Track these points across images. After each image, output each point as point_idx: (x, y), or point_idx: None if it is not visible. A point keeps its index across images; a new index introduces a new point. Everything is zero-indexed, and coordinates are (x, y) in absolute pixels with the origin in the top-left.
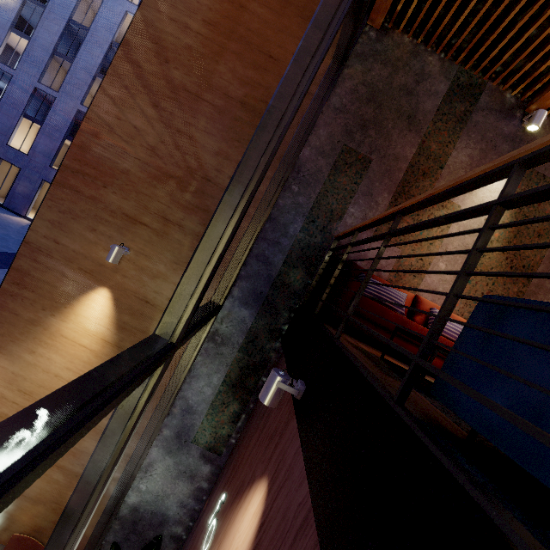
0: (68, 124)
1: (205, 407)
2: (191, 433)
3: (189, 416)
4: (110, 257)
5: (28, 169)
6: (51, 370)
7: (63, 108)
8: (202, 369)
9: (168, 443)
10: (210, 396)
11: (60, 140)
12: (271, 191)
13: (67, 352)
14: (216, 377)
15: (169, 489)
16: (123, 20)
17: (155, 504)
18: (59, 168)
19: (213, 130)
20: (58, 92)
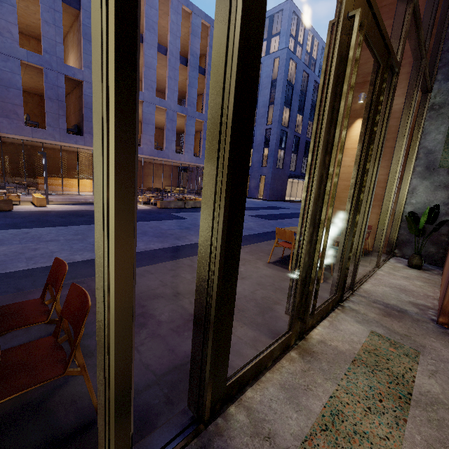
0: (263, 139)
1: (441, 146)
2: (435, 164)
3: (430, 155)
4: (360, 99)
5: (253, 173)
6: (345, 165)
7: (259, 133)
8: (430, 128)
9: (421, 174)
10: (442, 139)
11: (262, 150)
12: (443, 11)
13: (350, 154)
14: (443, 127)
15: (431, 198)
16: (273, 65)
17: (424, 208)
18: (324, 86)
19: (392, 14)
20: (255, 126)
